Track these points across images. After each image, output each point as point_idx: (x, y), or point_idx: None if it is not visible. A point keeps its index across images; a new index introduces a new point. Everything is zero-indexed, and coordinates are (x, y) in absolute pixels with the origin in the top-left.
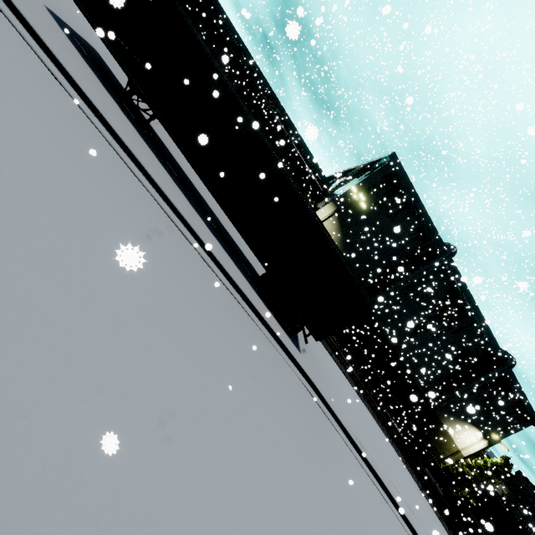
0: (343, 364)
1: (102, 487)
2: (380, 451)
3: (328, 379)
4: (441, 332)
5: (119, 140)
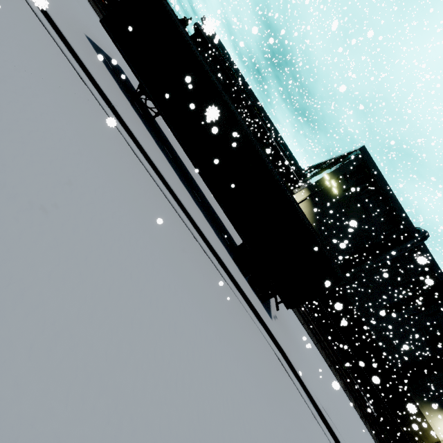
0: (314, 335)
1: (17, 438)
2: (352, 431)
3: (299, 347)
4: (415, 313)
5: (124, 125)
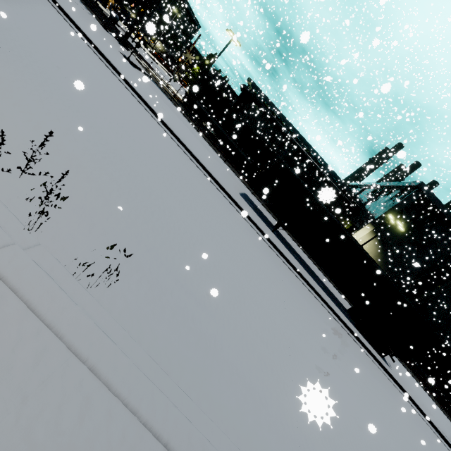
0: (406, 364)
1: None
2: None
3: (408, 384)
4: None
5: (291, 264)
